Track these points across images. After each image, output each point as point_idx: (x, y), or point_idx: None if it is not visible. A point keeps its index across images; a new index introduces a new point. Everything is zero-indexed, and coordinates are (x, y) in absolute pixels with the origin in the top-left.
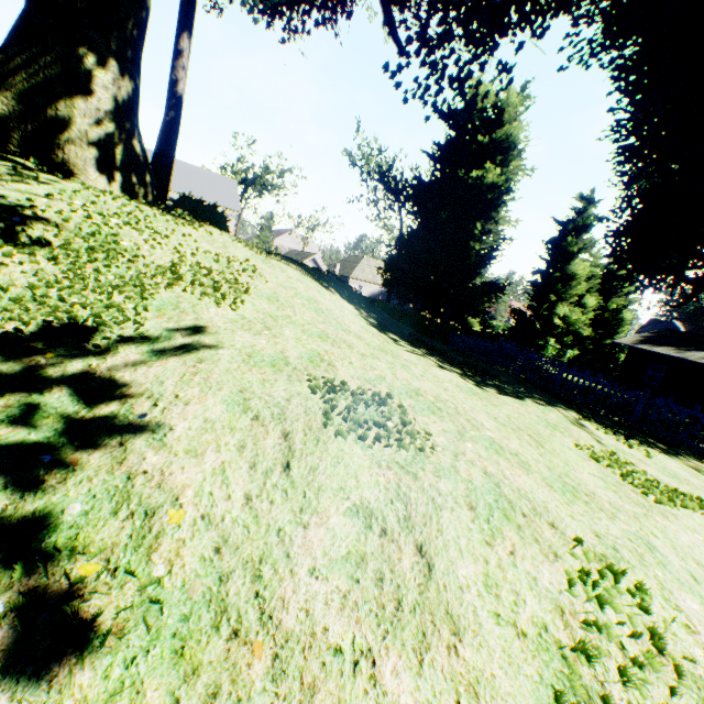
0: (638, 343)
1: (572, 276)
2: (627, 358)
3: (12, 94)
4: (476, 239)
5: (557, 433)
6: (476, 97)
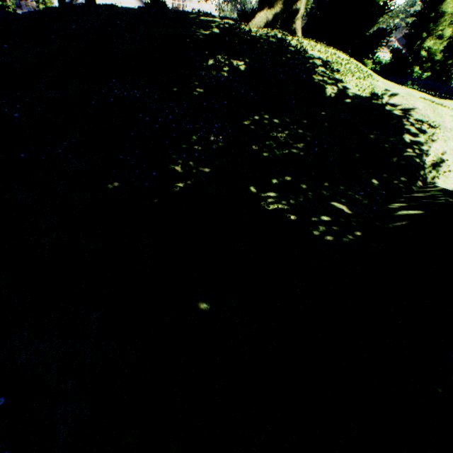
0: None
1: (441, 15)
2: None
3: (281, 2)
4: None
5: None
6: None
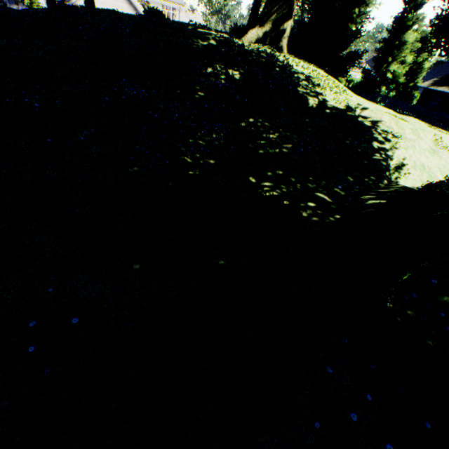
0: (430, 86)
1: (404, 44)
2: (422, 95)
3: (270, 22)
4: (354, 22)
5: (420, 123)
6: None
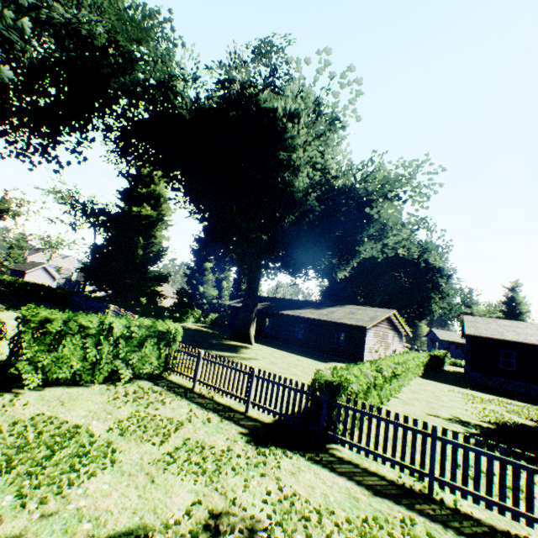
0: (234, 303)
1: (206, 269)
2: (232, 312)
3: None
4: (140, 247)
5: None
6: (62, 163)
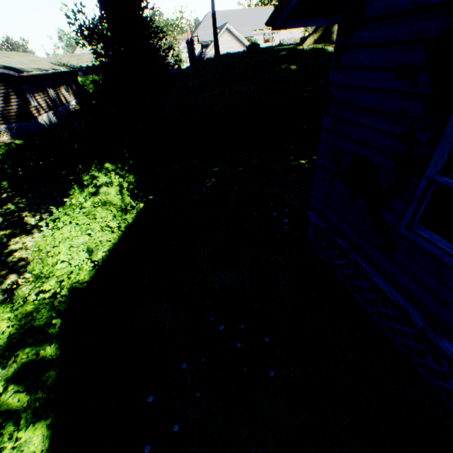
0: None
1: None
2: None
3: (322, 29)
4: None
5: None
6: None
